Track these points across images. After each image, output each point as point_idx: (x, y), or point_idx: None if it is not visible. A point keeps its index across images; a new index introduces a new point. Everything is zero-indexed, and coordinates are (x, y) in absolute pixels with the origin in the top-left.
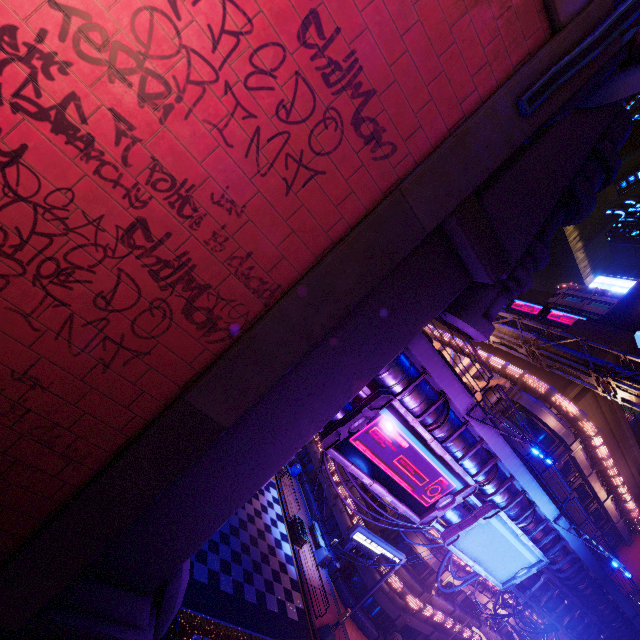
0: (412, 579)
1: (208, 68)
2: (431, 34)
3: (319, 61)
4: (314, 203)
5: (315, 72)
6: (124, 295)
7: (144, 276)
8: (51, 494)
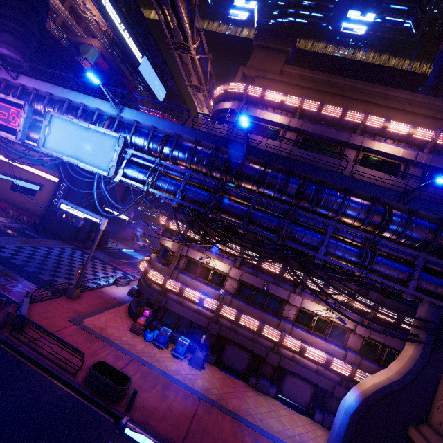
0: (156, 261)
1: None
2: None
3: None
4: None
5: None
6: None
7: None
8: None
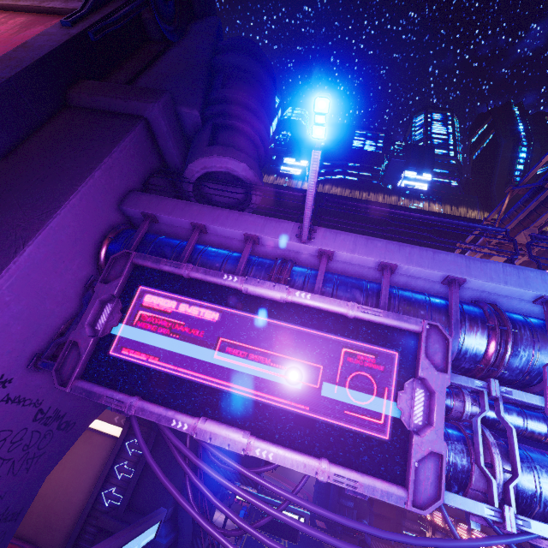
0: None
1: None
2: None
3: None
4: None
5: None
6: None
7: None
8: None
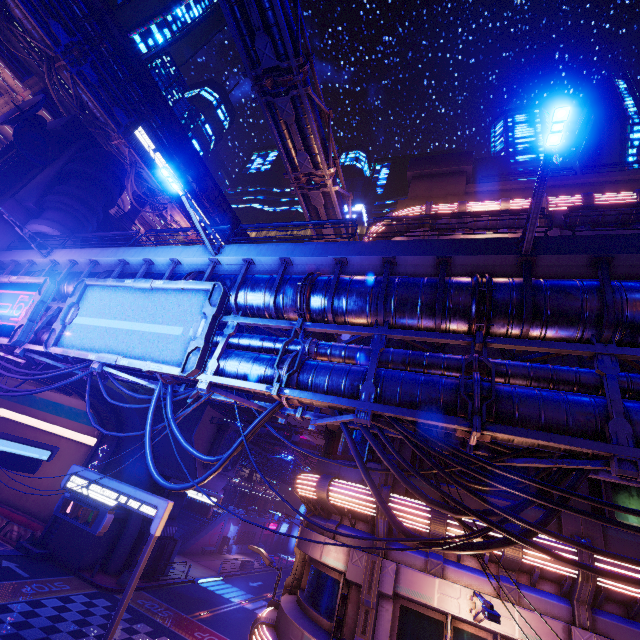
0: (302, 628)
1: None
2: None
3: None
4: None
5: None
6: None
7: None
8: None
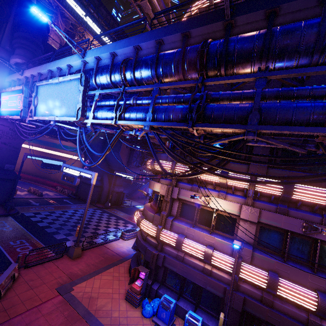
0: (147, 210)
1: None
2: None
3: None
4: None
5: None
6: None
7: None
8: None
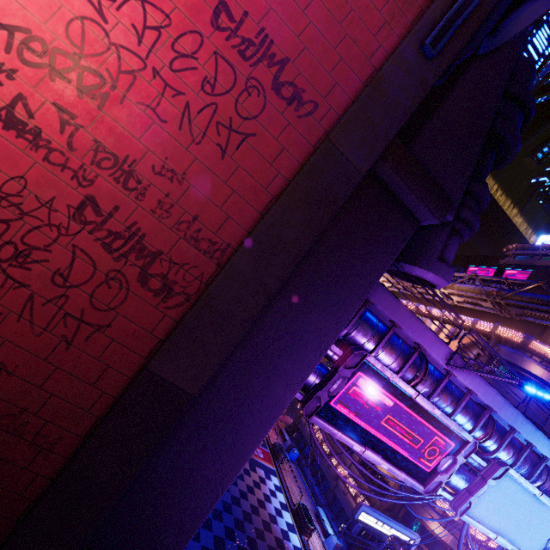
0: None
1: (136, 59)
2: (329, 6)
3: (233, 40)
4: (249, 163)
5: (231, 50)
6: (80, 270)
7: (97, 249)
8: (23, 489)
